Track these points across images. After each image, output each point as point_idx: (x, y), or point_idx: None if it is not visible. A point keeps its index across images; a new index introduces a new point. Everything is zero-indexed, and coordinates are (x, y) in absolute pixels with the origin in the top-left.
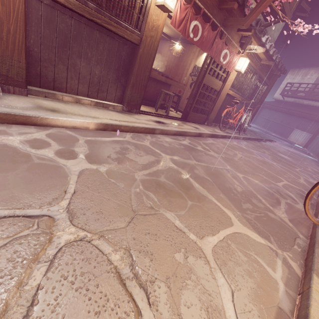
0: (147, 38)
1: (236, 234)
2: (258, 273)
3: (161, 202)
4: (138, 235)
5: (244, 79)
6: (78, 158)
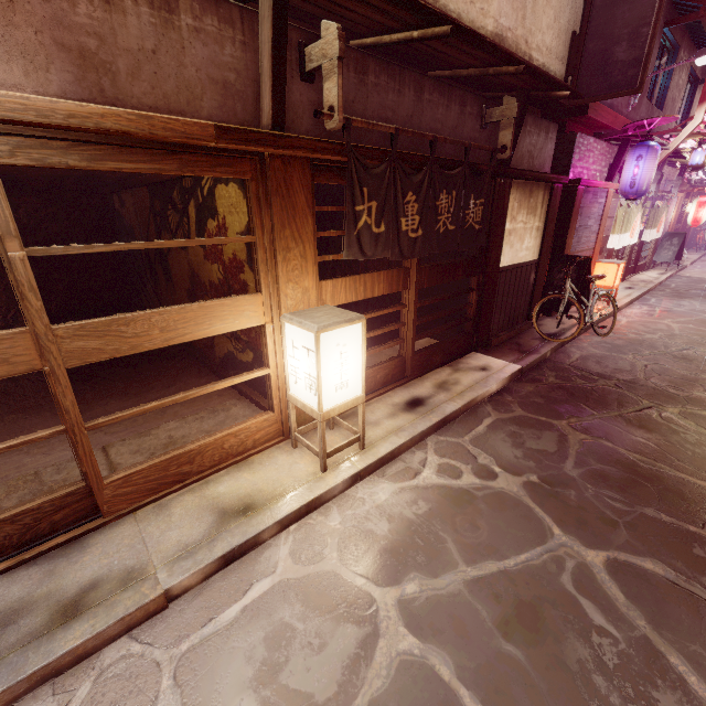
0: (681, 225)
1: None
2: None
3: None
4: None
5: None
6: None
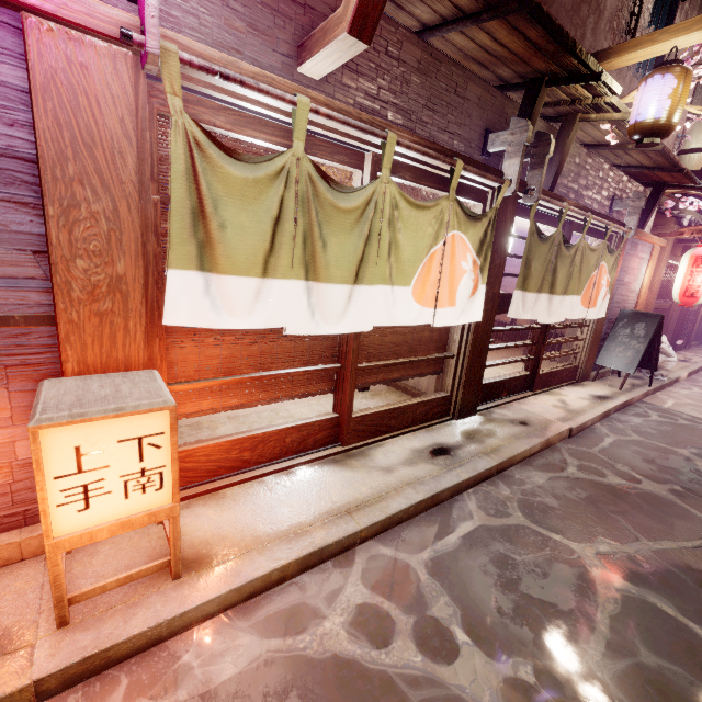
0: (673, 302)
1: None
2: None
3: None
4: None
5: None
6: None
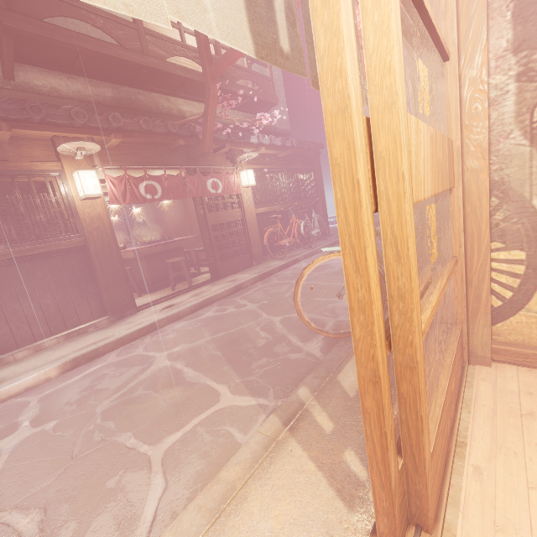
0: (92, 233)
1: (215, 413)
2: (218, 448)
3: (120, 426)
4: (67, 483)
5: (271, 186)
6: (18, 430)
